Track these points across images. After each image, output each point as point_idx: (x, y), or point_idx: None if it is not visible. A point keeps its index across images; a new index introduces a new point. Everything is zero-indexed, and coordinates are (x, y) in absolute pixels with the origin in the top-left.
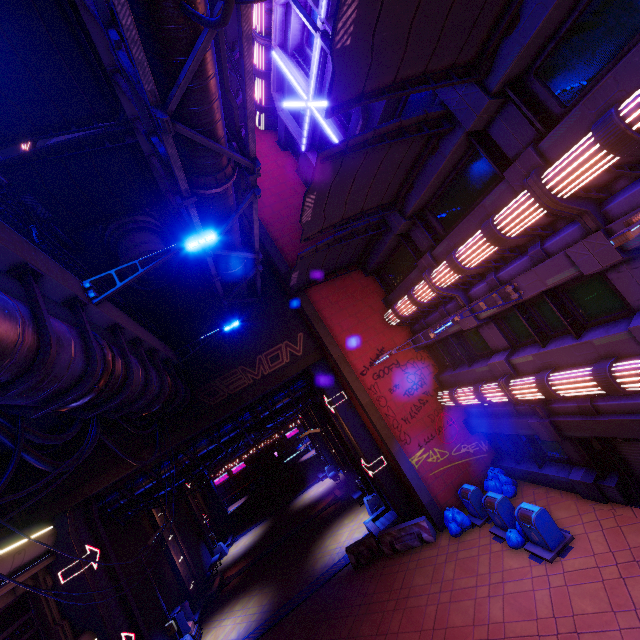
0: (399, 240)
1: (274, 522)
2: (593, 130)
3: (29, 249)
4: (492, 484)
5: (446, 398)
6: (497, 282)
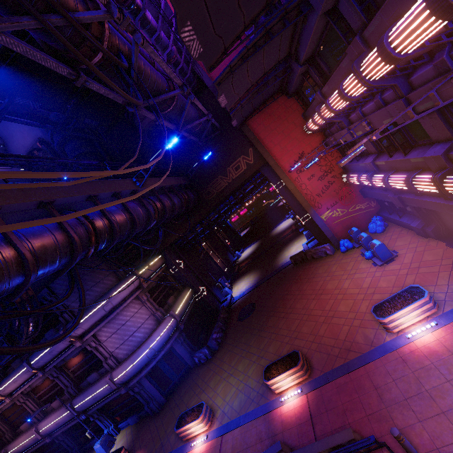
0: (304, 74)
1: (262, 242)
2: (377, 47)
3: (112, 184)
4: (371, 226)
5: (345, 179)
6: (361, 115)
